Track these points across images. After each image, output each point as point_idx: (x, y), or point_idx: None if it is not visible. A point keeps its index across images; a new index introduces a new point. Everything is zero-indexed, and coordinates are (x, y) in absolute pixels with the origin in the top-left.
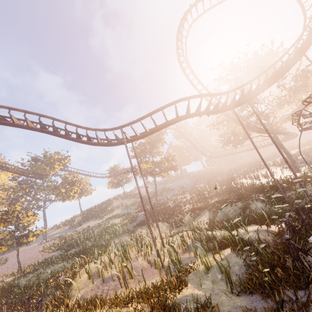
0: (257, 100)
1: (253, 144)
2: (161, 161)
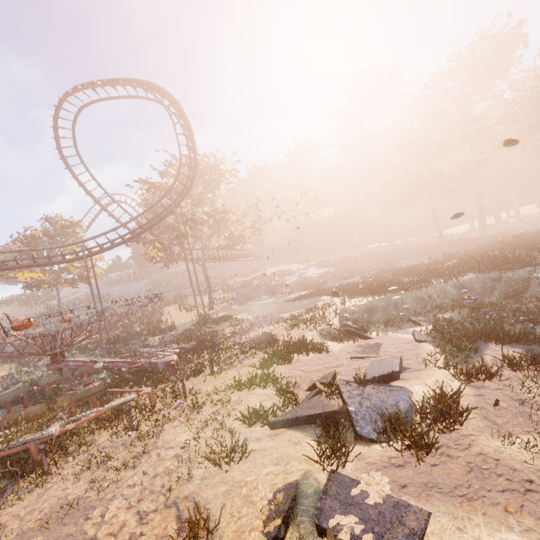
0: (172, 226)
1: (99, 299)
2: (59, 270)
